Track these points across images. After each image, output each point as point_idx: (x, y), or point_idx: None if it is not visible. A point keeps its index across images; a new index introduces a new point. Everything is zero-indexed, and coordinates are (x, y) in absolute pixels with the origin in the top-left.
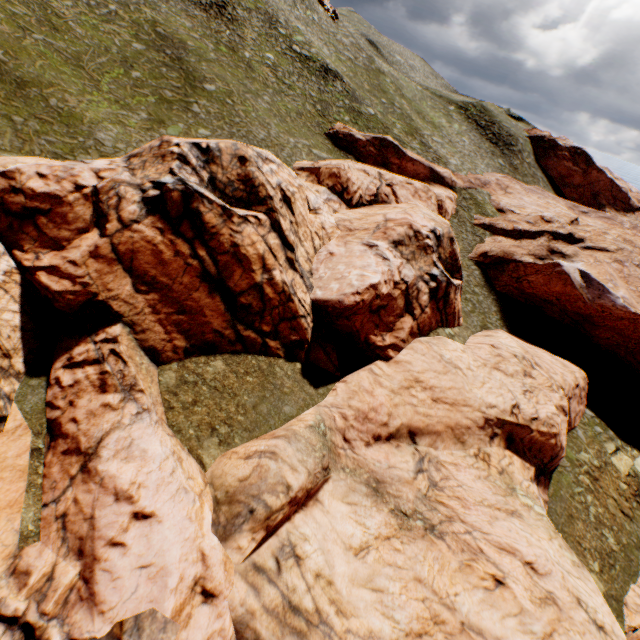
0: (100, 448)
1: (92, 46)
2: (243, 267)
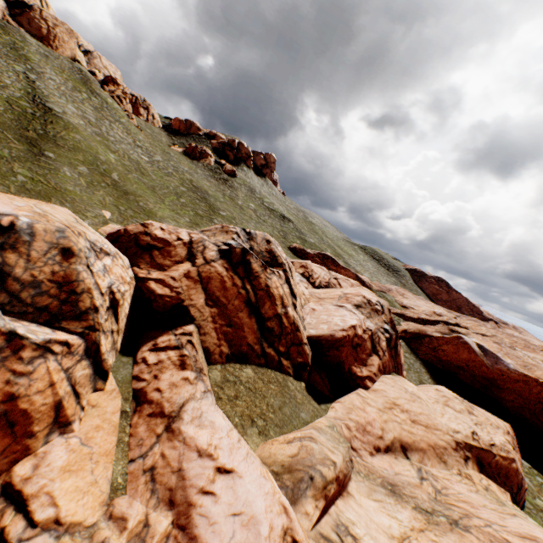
0: (182, 412)
1: (160, 184)
2: (271, 301)
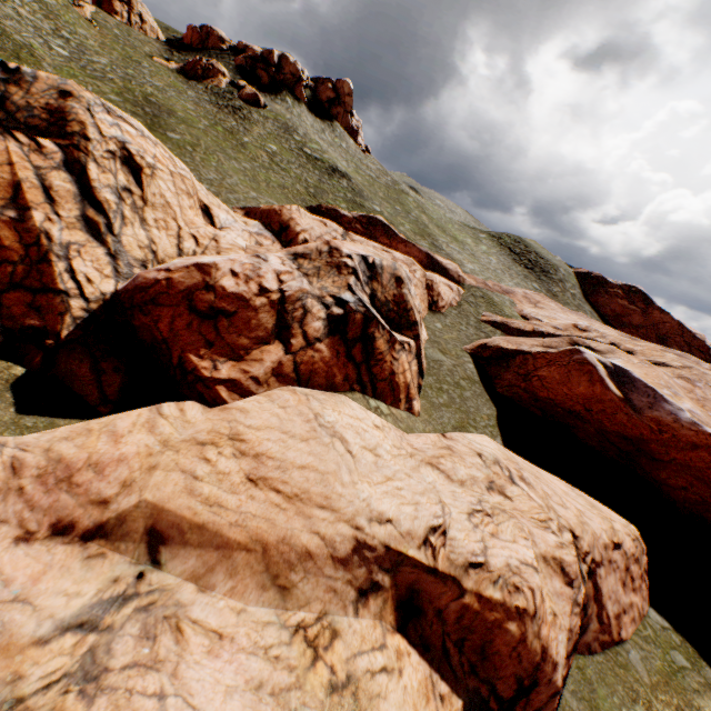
0: None
1: None
2: None
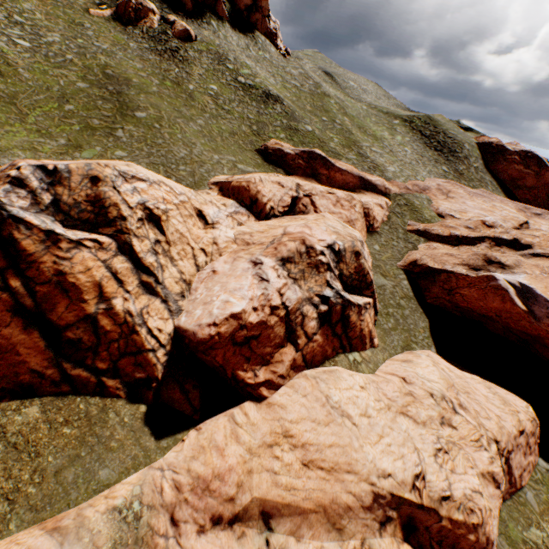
0: None
1: (34, 87)
2: (70, 297)
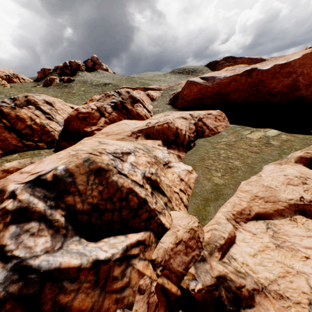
0: None
1: None
2: (21, 121)
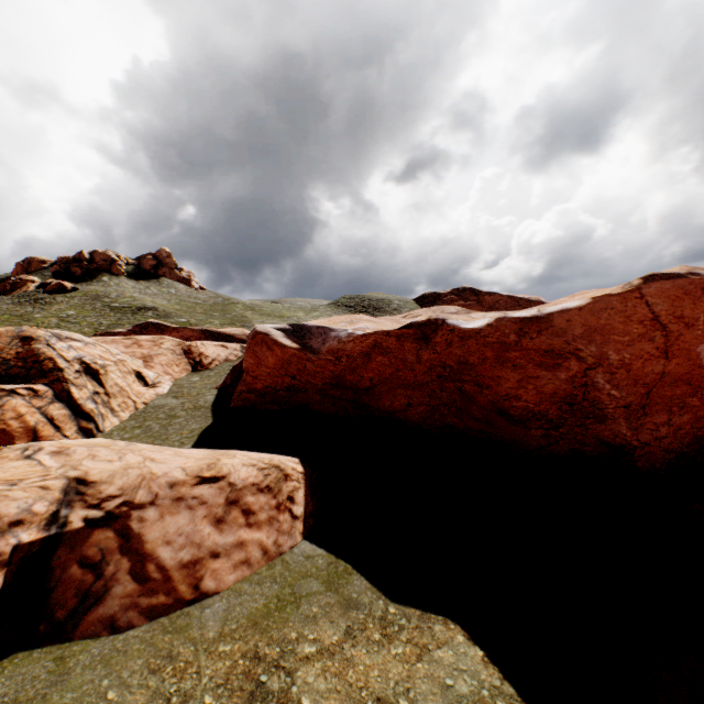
0: None
1: None
2: None
